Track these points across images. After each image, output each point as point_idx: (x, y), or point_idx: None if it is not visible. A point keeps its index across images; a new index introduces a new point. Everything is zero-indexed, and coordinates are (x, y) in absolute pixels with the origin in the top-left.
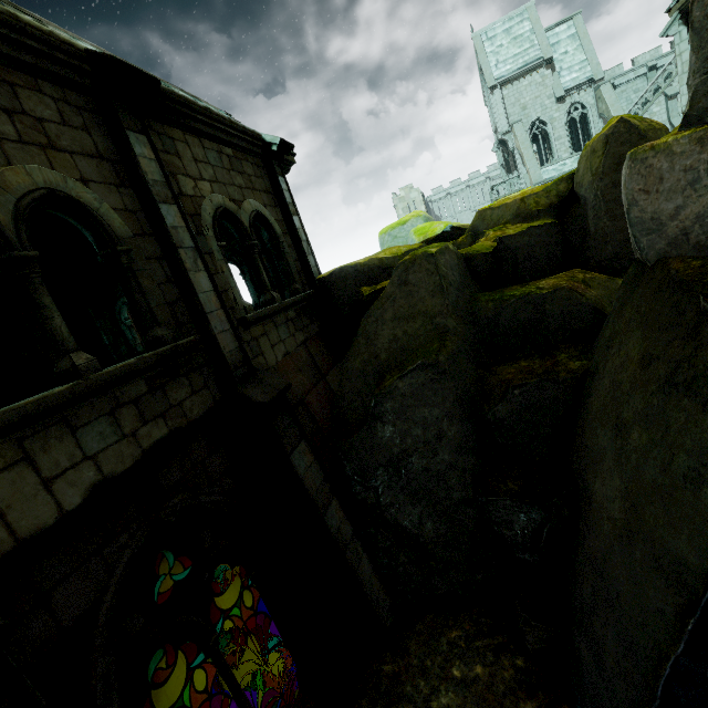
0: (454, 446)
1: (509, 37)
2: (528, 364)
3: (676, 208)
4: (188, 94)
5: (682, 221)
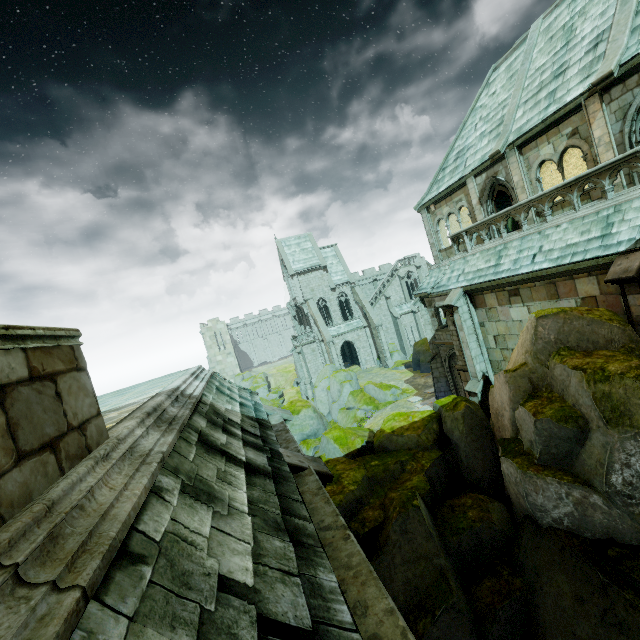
0: None
1: (299, 247)
2: (491, 584)
3: (553, 506)
4: (210, 375)
5: (557, 513)
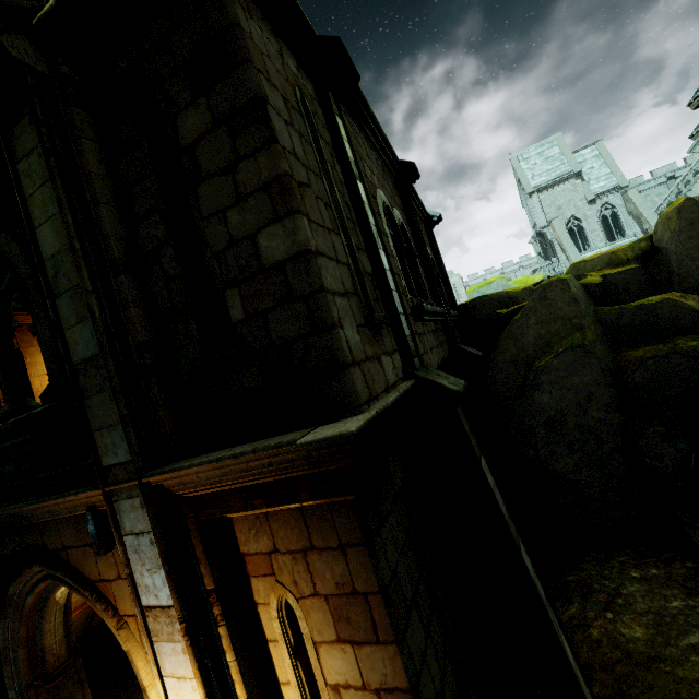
0: (602, 405)
1: (541, 157)
2: (652, 348)
3: None
4: None
5: None
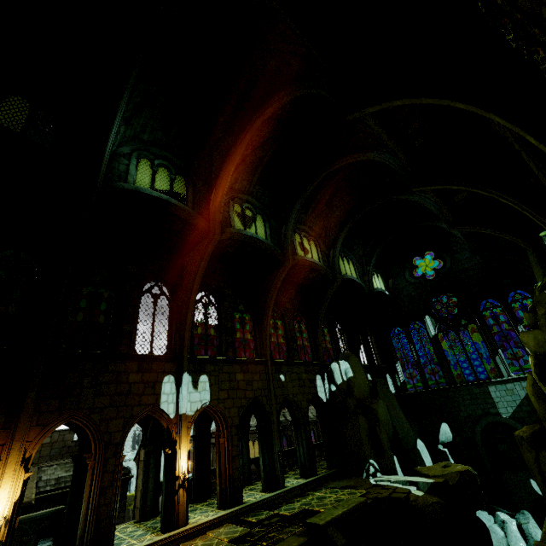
0: None
1: None
2: None
3: None
4: None
5: None
